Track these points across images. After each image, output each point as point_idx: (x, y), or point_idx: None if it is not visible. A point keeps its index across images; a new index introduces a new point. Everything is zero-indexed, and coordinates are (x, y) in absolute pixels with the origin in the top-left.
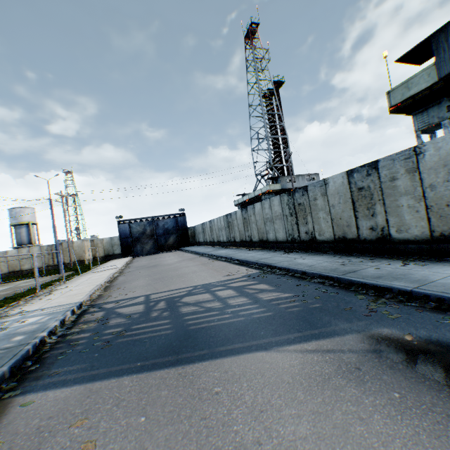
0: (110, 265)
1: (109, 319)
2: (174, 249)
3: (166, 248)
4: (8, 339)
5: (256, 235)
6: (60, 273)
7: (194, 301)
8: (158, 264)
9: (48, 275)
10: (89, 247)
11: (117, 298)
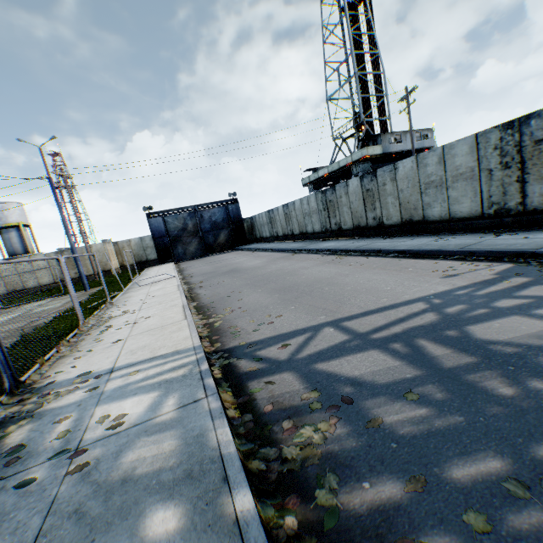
0: (155, 274)
1: (355, 404)
2: (227, 250)
3: (217, 249)
4: (119, 523)
5: (394, 215)
6: (86, 289)
7: (533, 338)
8: (235, 267)
9: (68, 293)
10: (113, 252)
11: (264, 332)
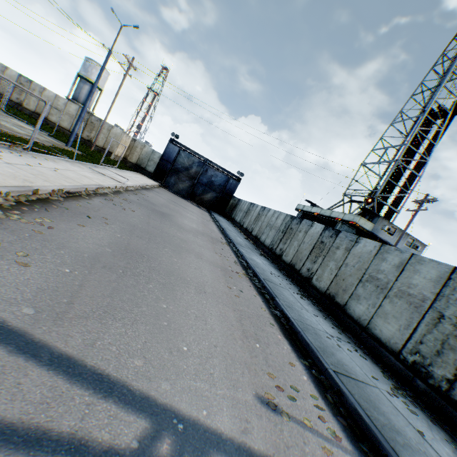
0: (125, 175)
1: None
2: (204, 207)
3: (198, 201)
4: None
5: (324, 281)
6: (68, 144)
7: None
8: (171, 214)
9: (59, 139)
10: (127, 144)
11: None
